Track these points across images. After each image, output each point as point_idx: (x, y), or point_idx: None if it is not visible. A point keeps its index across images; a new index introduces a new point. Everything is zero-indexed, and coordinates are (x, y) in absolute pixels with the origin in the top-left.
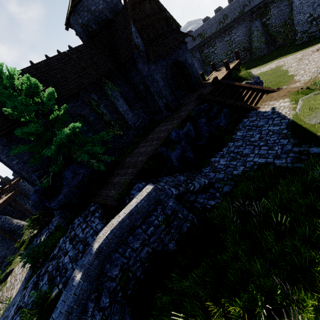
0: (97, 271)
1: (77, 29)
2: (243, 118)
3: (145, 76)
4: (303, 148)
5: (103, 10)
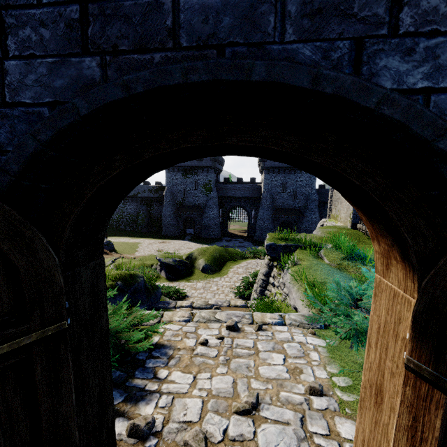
0: None
1: None
2: None
3: None
4: None
5: None
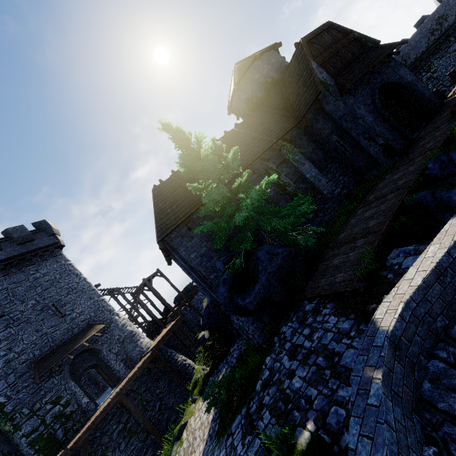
0: (408, 390)
1: (240, 108)
2: None
3: (340, 118)
4: None
5: (268, 73)
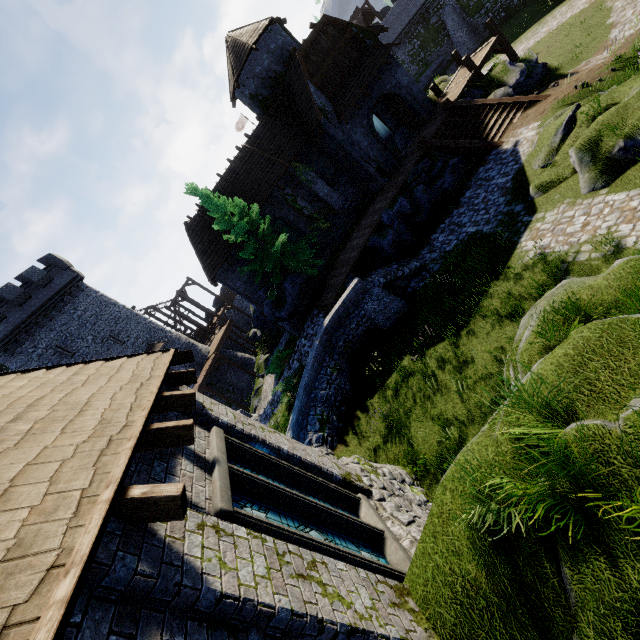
0: (328, 342)
1: (245, 102)
2: (480, 166)
3: (341, 142)
4: (512, 207)
5: (270, 65)
